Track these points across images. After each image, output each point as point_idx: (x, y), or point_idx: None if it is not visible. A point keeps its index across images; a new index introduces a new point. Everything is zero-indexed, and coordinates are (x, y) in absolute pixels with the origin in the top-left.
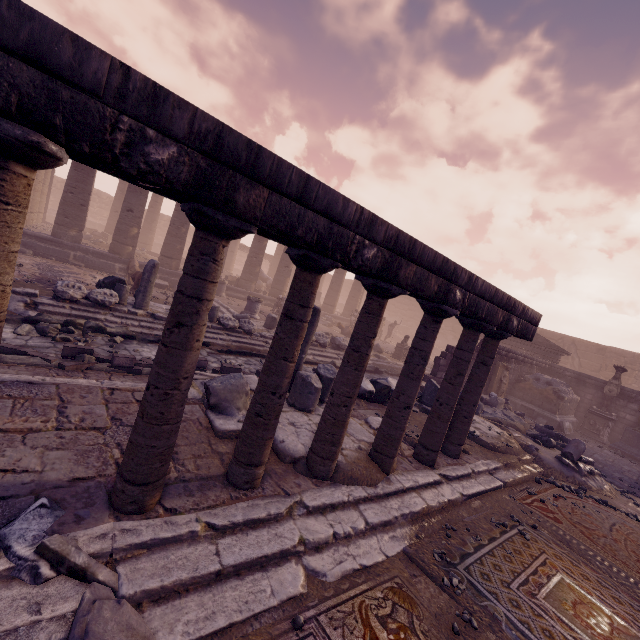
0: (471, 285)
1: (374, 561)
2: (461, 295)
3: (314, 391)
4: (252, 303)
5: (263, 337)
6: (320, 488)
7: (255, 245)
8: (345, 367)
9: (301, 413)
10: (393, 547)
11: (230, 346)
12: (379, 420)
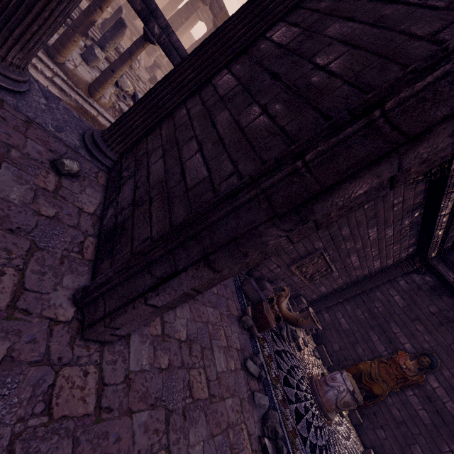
0: (168, 33)
1: (38, 79)
2: (159, 32)
3: (94, 55)
4: (155, 65)
5: (138, 77)
6: (43, 54)
7: (193, 46)
8: (81, 12)
9: (81, 58)
10: (55, 92)
11: (111, 59)
12: (127, 108)
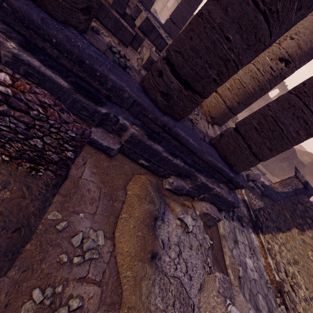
0: None
1: None
2: None
3: None
4: None
5: None
6: None
7: None
8: None
9: None
10: None
11: None
12: None
